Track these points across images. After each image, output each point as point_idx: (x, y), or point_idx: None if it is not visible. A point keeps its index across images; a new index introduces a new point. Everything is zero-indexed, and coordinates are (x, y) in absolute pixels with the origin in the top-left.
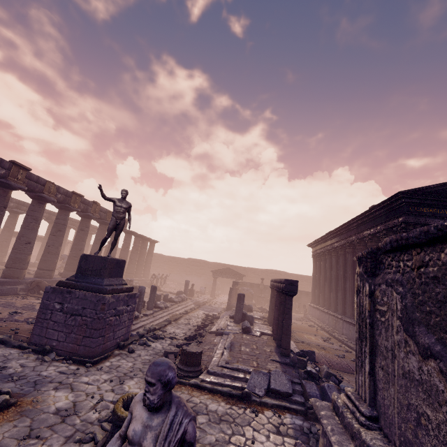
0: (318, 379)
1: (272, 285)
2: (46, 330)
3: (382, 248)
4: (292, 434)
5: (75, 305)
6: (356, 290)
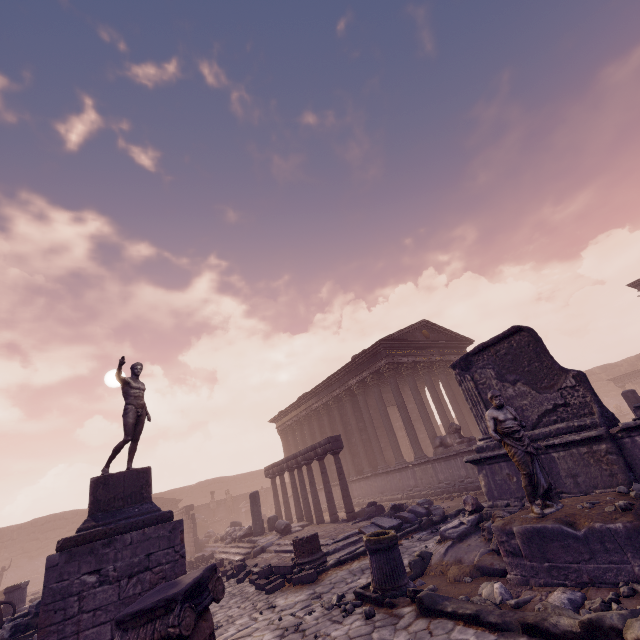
0: (402, 509)
1: (275, 471)
2: (75, 638)
3: (471, 353)
4: (432, 536)
5: (128, 559)
6: (459, 383)
